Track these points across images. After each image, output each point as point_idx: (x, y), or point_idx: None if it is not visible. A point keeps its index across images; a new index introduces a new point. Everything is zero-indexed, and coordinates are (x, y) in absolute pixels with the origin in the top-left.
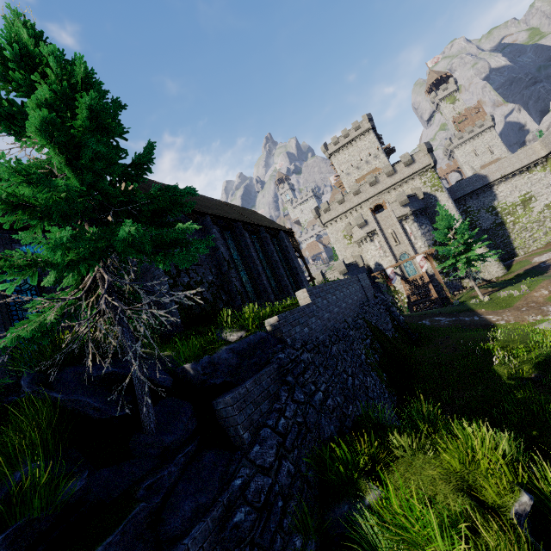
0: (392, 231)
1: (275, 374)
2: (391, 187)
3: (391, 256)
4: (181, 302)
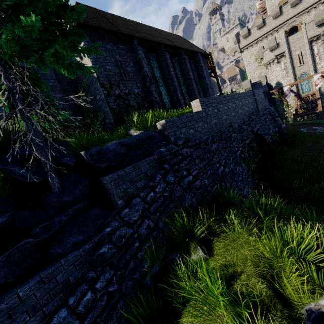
0: (299, 52)
1: (155, 162)
2: (312, 5)
3: (291, 76)
4: (113, 107)
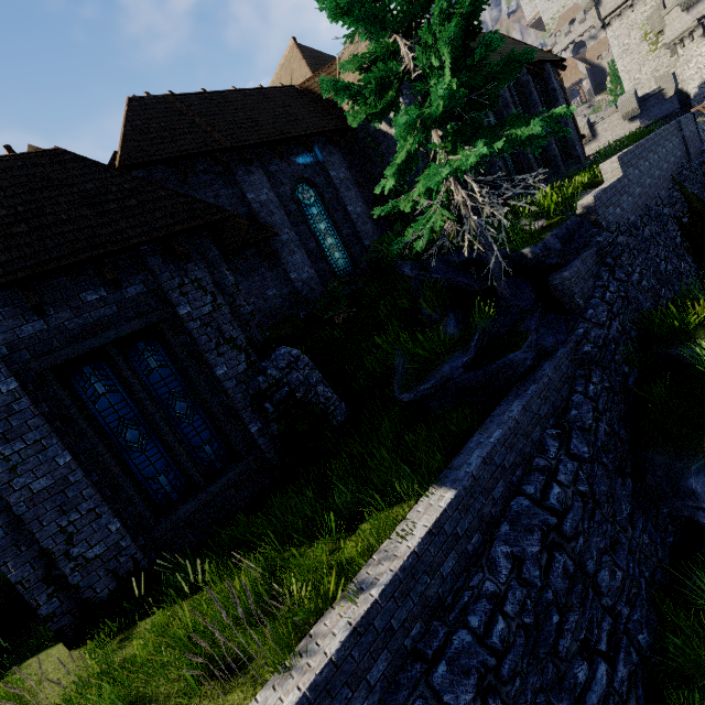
0: None
1: (595, 256)
2: None
3: None
4: None
